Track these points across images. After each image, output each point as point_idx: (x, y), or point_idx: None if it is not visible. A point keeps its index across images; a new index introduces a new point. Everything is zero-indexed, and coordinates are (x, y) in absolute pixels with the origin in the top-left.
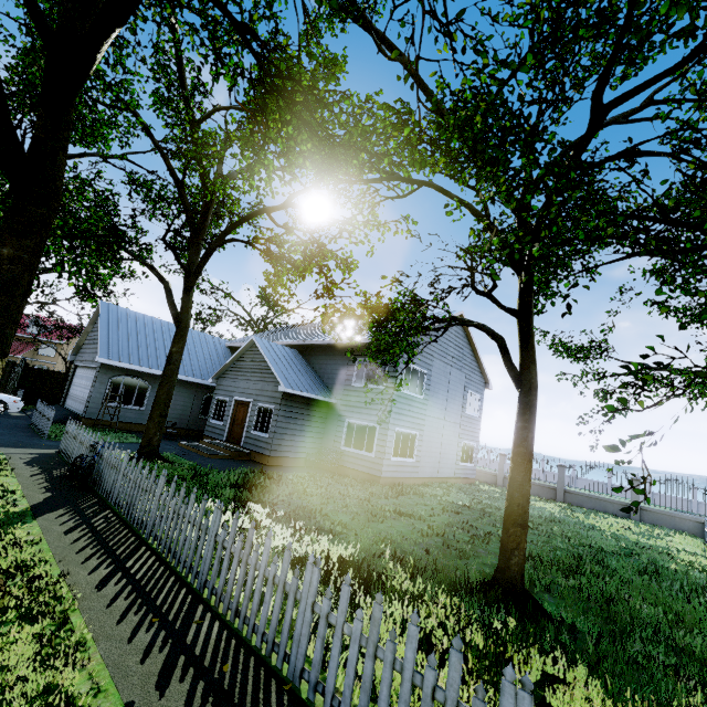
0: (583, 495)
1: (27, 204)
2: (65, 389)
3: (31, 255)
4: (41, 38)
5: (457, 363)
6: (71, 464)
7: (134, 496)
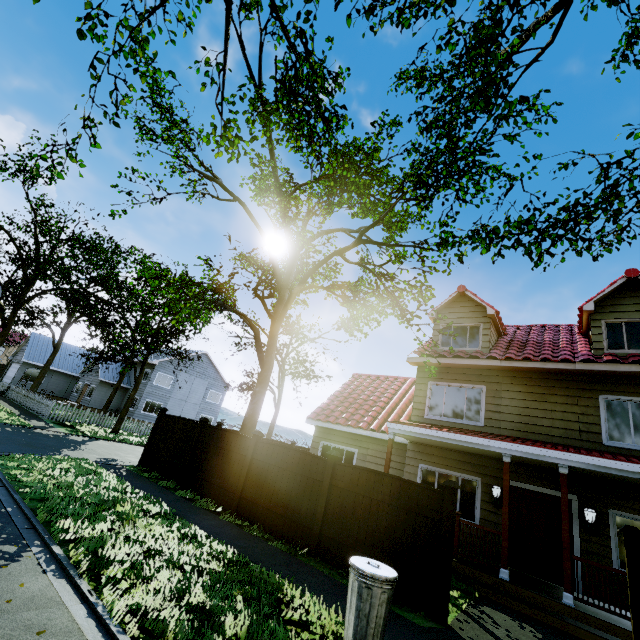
0: None
1: (4, 332)
2: (4, 373)
3: (3, 340)
4: (15, 301)
5: (202, 376)
6: (0, 391)
7: (15, 395)
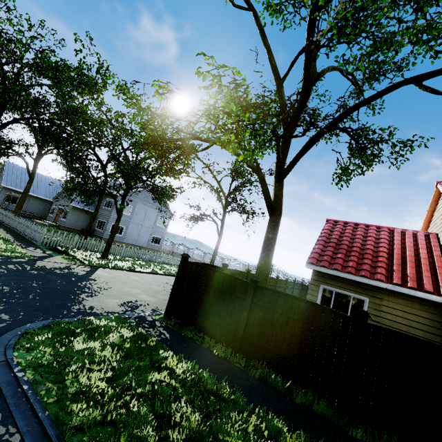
0: (192, 258)
1: None
2: None
3: None
4: None
5: (153, 206)
6: None
7: (3, 218)
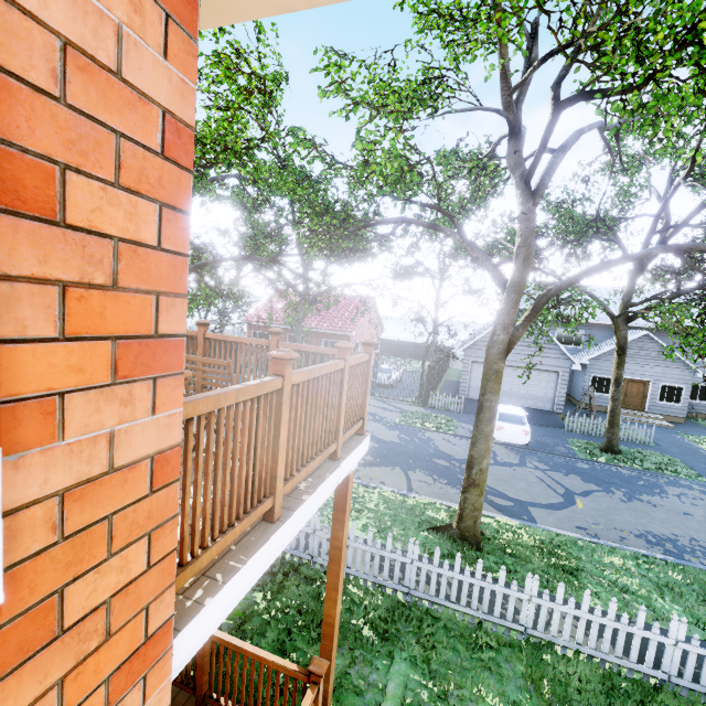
0: None
1: None
2: (463, 383)
3: None
4: None
5: None
6: None
7: None
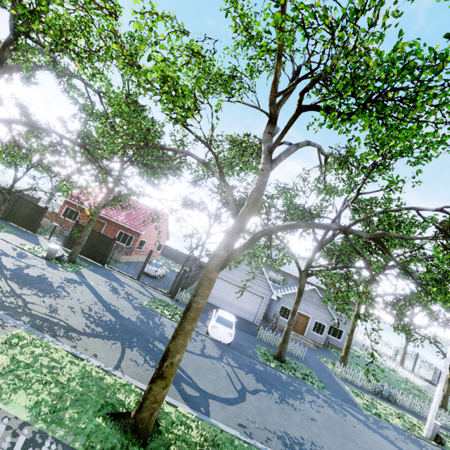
0: None
1: None
2: None
3: None
4: None
5: None
6: (379, 392)
7: (422, 409)
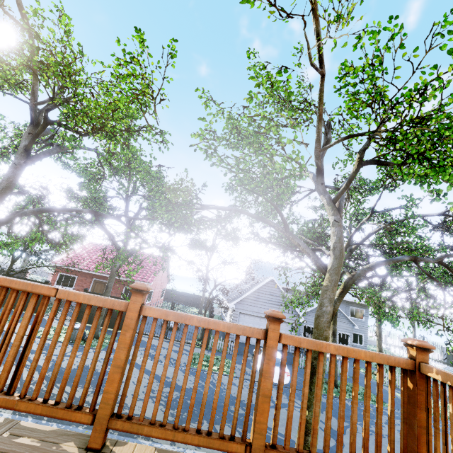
0: None
1: None
2: None
3: None
4: None
5: None
6: None
7: None
